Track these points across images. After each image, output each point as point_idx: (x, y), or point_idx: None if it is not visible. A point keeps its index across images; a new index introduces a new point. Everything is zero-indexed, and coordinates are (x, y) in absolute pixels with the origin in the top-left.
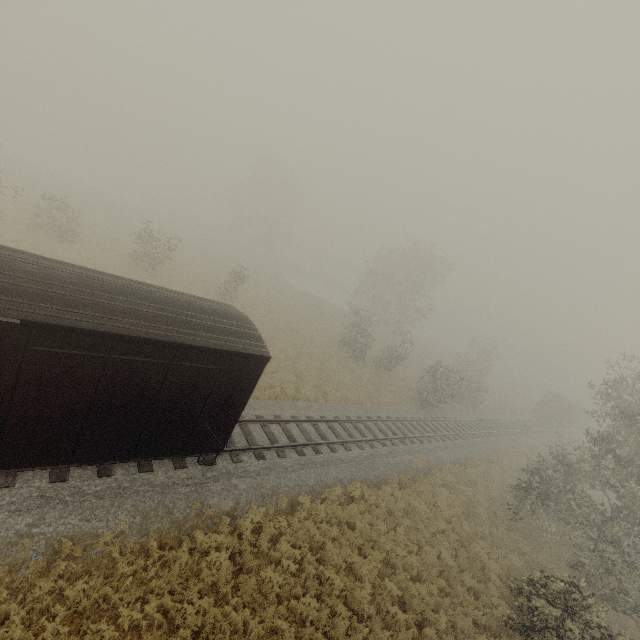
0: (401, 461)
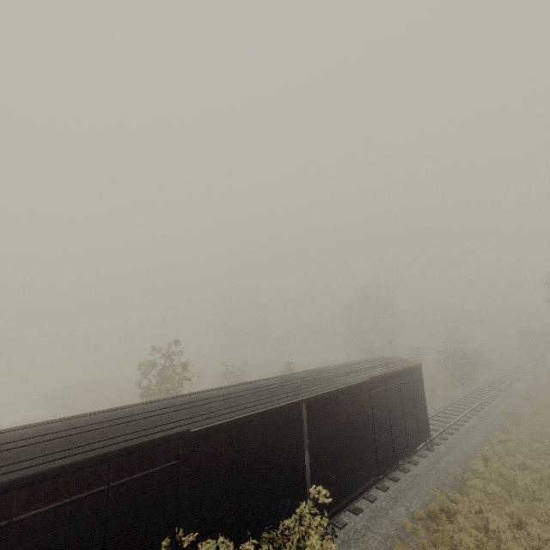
0: (497, 414)
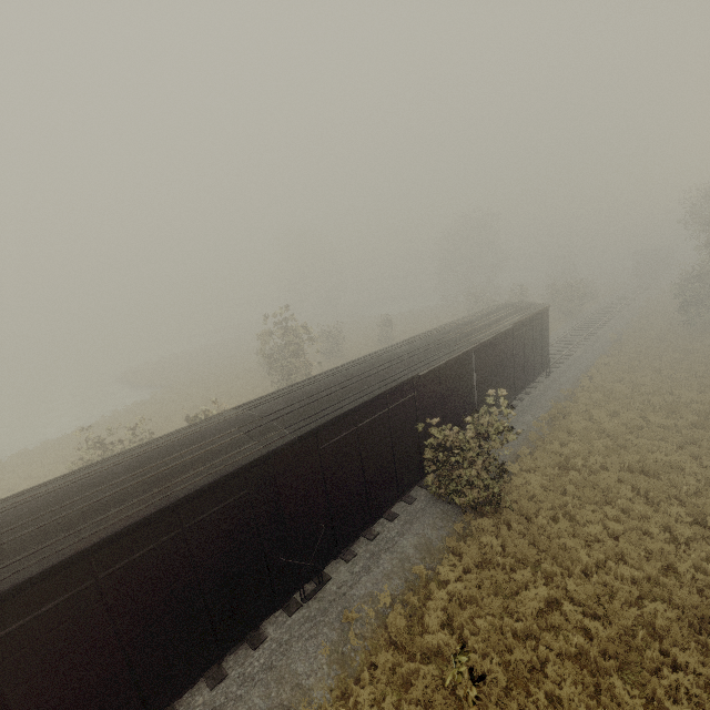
0: (602, 342)
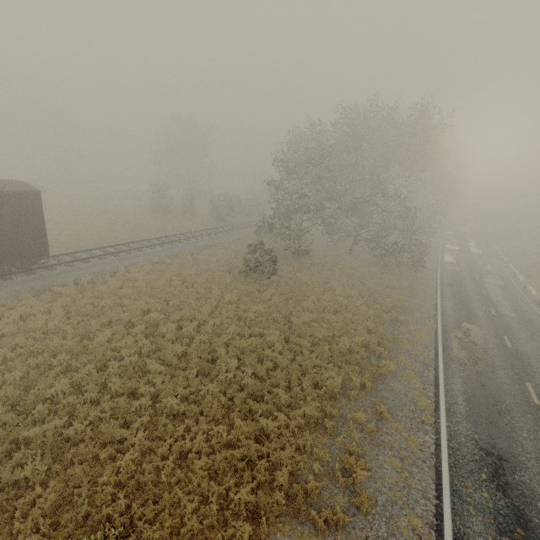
0: (193, 246)
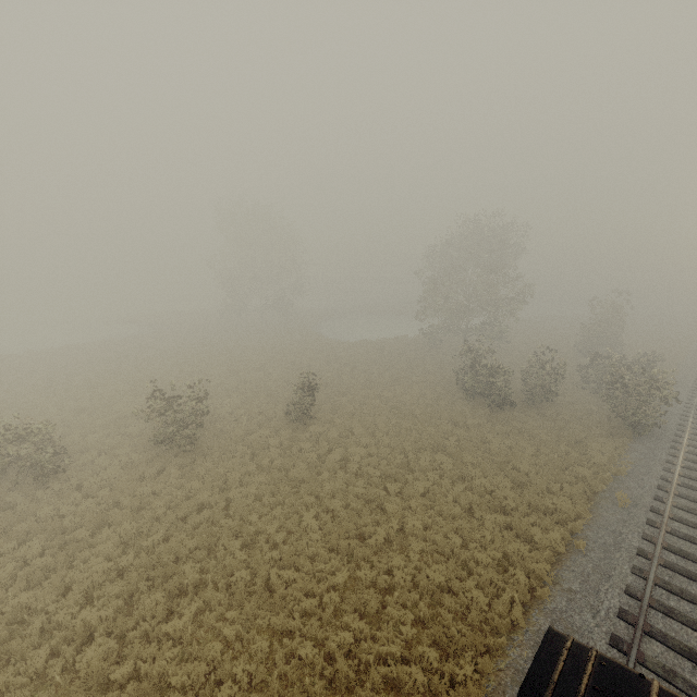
0: None
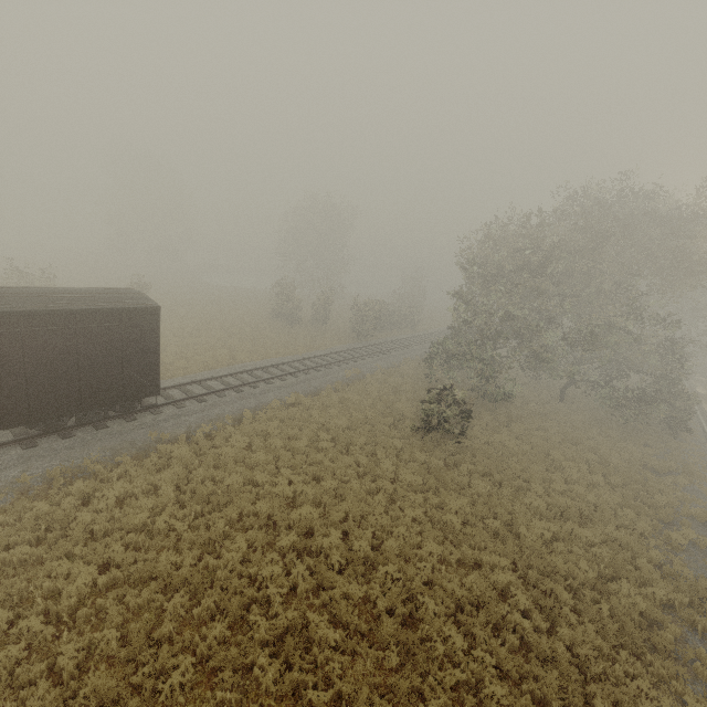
0: (336, 377)
